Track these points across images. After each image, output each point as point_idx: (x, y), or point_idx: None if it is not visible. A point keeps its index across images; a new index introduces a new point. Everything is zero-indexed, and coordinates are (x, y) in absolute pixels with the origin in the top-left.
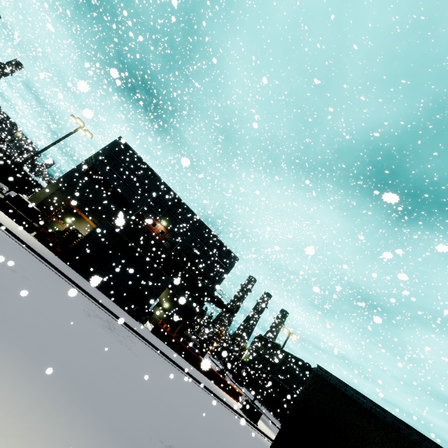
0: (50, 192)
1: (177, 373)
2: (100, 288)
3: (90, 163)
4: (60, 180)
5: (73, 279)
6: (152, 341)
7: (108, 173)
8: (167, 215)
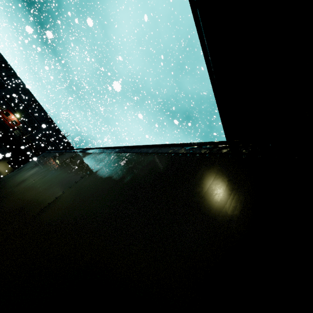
0: None
1: None
2: None
3: None
4: None
5: None
6: None
7: None
8: (23, 110)
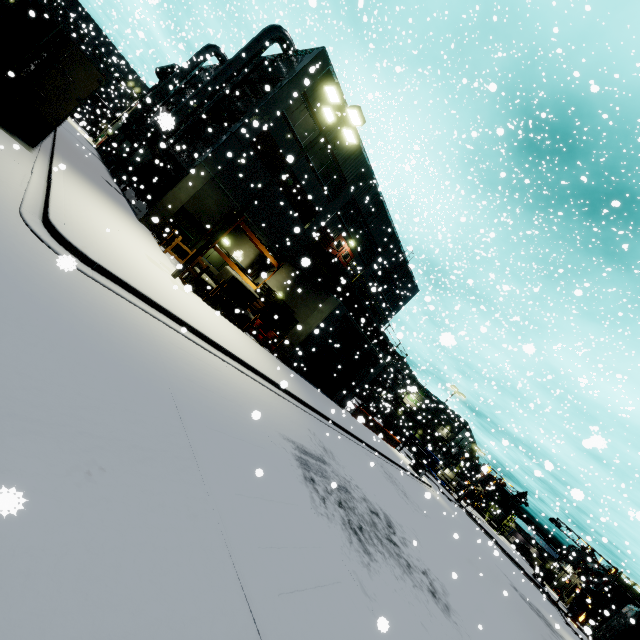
0: (196, 187)
1: (407, 481)
2: (313, 382)
3: (264, 120)
4: (212, 159)
5: (340, 423)
6: (380, 449)
7: (291, 144)
8: (358, 228)
